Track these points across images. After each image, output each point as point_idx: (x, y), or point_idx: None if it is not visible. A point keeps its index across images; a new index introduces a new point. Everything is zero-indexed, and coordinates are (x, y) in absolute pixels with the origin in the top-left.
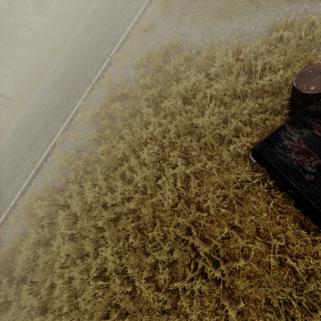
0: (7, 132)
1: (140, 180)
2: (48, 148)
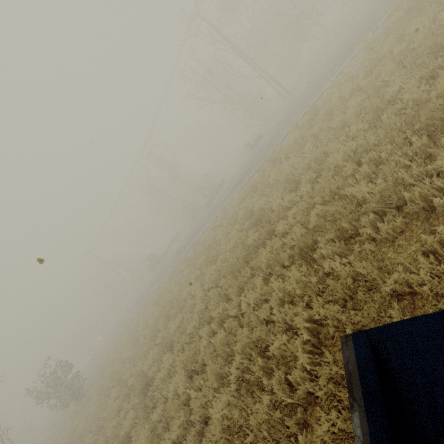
0: (279, 117)
1: (398, 54)
2: (317, 97)
